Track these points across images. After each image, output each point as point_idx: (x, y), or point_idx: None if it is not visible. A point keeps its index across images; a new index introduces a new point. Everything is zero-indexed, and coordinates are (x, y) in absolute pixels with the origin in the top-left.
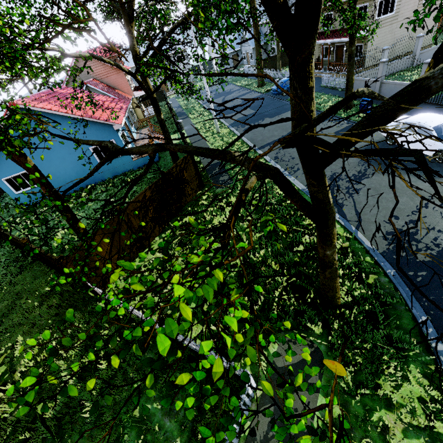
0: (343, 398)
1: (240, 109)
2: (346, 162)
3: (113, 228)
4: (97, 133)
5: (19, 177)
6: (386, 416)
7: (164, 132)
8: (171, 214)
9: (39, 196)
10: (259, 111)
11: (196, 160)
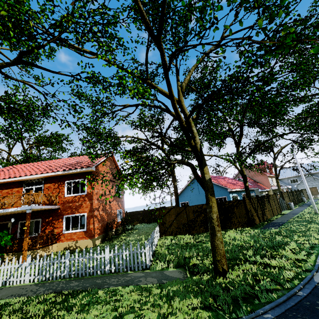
0: (162, 291)
1: None
2: None
3: (179, 211)
4: (219, 191)
5: (185, 203)
6: (163, 306)
7: (246, 193)
8: None
9: None
10: None
11: (272, 219)
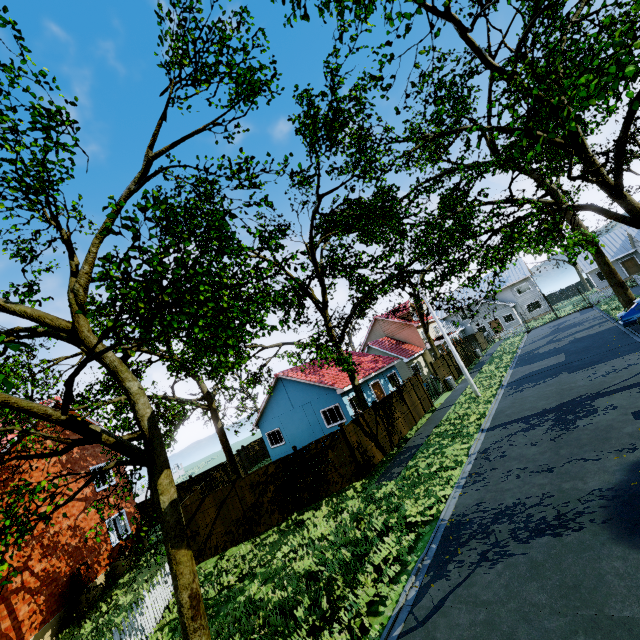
0: None
1: (551, 355)
2: (567, 484)
3: (224, 496)
4: (326, 396)
5: (274, 433)
6: None
7: (358, 399)
8: (300, 502)
9: (284, 453)
10: (570, 358)
11: (409, 436)
